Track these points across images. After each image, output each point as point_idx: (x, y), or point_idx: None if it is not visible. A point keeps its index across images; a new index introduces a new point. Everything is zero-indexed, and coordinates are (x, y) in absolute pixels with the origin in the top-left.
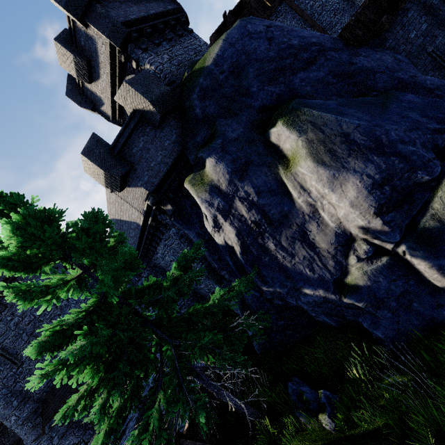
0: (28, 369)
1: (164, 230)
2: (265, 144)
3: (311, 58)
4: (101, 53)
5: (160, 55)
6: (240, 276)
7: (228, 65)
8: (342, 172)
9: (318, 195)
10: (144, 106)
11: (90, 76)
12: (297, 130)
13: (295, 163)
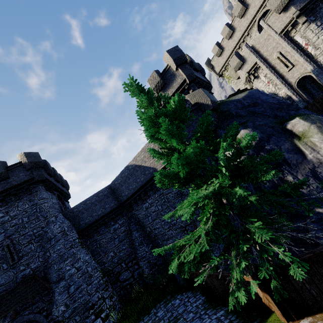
0: None
1: None
2: (282, 129)
3: (297, 108)
4: (176, 82)
5: None
6: None
7: (250, 100)
8: None
9: None
10: (205, 101)
11: (160, 90)
12: (309, 122)
13: (306, 137)
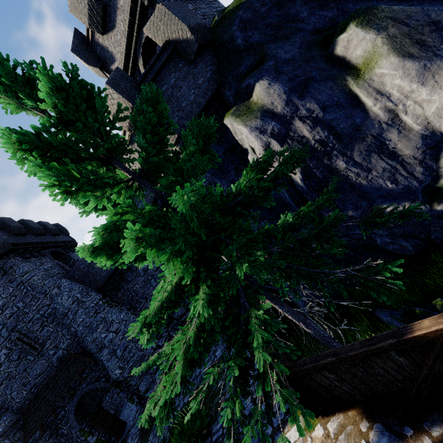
0: (7, 372)
1: None
2: (327, 59)
3: None
4: None
5: (185, 3)
6: (298, 208)
7: None
8: (435, 60)
9: (400, 96)
10: (180, 34)
11: (103, 26)
12: (374, 28)
13: (369, 68)
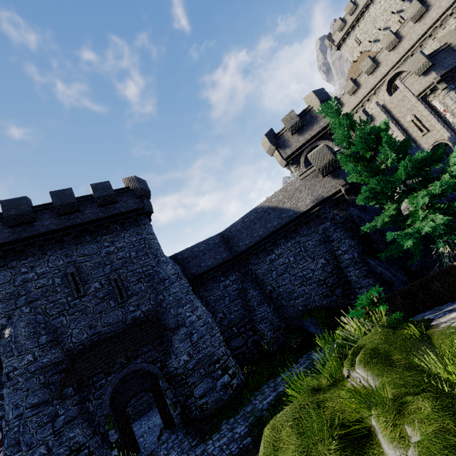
0: (85, 306)
1: (319, 222)
2: None
3: None
4: (317, 125)
5: None
6: None
7: None
8: None
9: None
10: None
11: (296, 132)
12: None
13: None
